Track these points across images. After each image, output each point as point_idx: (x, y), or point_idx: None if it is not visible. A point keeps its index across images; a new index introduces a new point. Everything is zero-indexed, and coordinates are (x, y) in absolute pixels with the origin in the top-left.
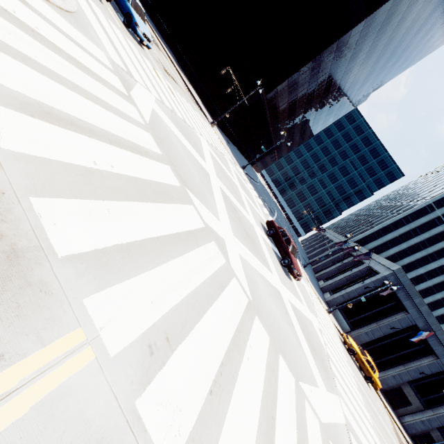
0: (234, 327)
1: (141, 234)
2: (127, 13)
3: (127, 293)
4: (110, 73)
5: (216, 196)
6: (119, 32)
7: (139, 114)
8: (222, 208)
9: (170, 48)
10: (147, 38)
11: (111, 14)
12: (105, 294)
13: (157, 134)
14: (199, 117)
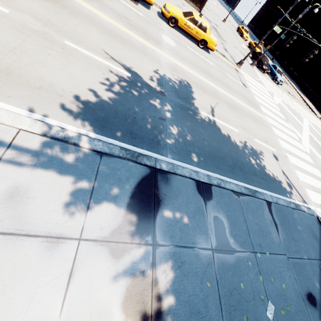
0: (296, 146)
1: (273, 117)
2: (274, 75)
3: (270, 120)
4: (267, 93)
5: (303, 132)
6: (270, 82)
7: (274, 102)
8: (306, 136)
9: (295, 83)
10: (281, 81)
11: (267, 77)
12: (268, 117)
13: (279, 108)
14: (307, 112)
